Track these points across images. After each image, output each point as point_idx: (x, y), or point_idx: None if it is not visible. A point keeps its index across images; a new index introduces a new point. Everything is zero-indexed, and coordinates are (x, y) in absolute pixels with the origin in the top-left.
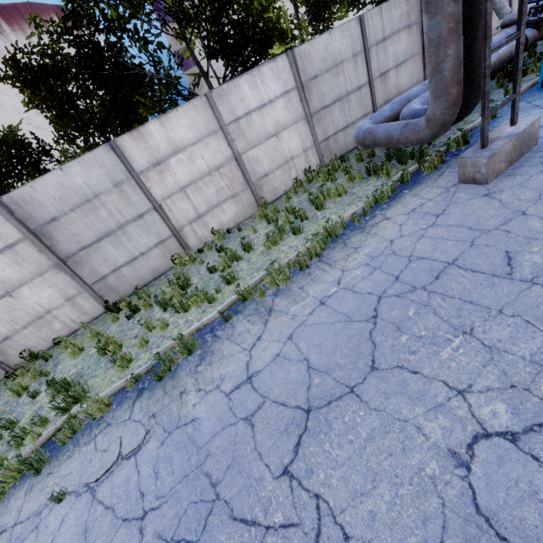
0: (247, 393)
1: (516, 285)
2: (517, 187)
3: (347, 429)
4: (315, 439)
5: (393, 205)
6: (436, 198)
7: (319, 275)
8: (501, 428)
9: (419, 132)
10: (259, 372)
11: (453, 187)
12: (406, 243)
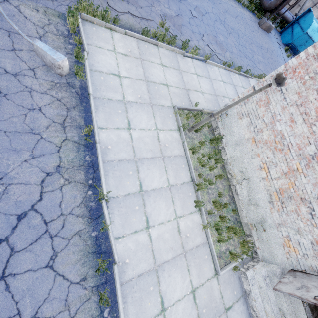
0: (219, 0)
1: (251, 32)
2: (261, 31)
3: (230, 18)
4: (227, 14)
5: (248, 12)
6: (254, 20)
7: (233, 3)
8: (242, 32)
9: (267, 4)
10: (221, 0)
11: (257, 22)
12: (246, 17)
